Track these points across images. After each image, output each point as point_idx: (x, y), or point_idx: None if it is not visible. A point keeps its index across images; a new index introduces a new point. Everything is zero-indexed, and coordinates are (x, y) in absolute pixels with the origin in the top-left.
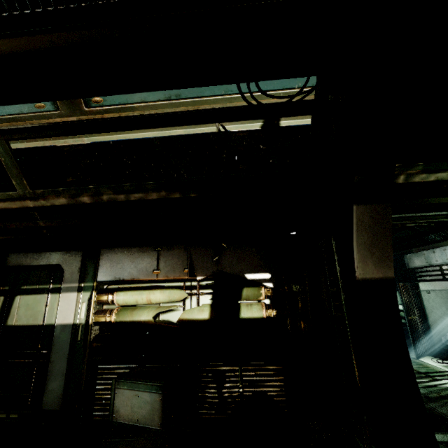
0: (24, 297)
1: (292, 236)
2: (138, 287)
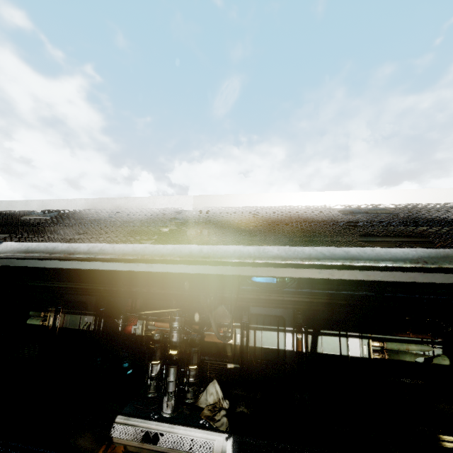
0: (324, 337)
1: None
2: (397, 340)
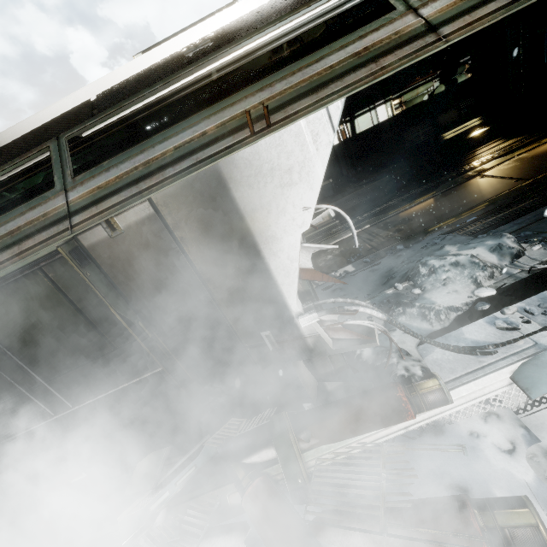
0: (359, 119)
1: (479, 30)
2: (410, 90)
